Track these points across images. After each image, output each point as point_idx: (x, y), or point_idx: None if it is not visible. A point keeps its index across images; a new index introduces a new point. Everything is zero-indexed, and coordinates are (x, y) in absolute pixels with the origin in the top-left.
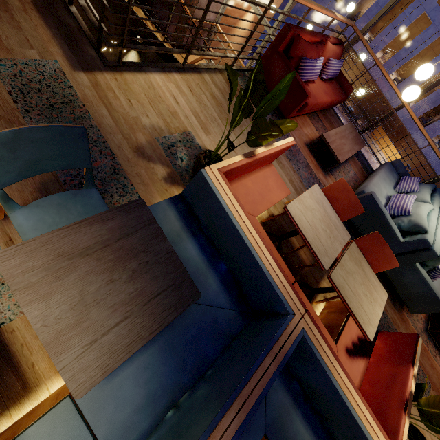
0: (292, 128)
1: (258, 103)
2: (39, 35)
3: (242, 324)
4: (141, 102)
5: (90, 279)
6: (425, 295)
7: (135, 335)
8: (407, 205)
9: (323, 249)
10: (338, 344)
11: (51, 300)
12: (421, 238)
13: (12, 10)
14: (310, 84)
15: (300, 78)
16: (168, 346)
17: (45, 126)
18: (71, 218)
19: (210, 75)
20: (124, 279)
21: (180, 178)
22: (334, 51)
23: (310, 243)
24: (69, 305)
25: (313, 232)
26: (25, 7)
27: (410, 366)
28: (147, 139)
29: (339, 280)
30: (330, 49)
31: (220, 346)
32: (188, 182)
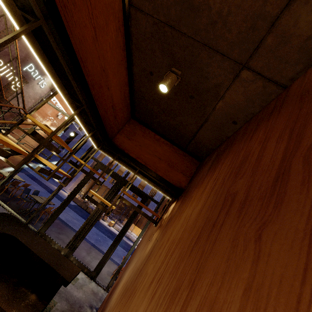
0: None
1: None
2: None
3: None
4: None
5: None
6: None
7: None
8: None
9: None
10: None
11: None
12: None
13: None
14: None
15: None
16: None
17: None
18: None
19: None
20: None
21: None
22: None
23: None
24: None
25: None
26: None
27: None
28: None
29: None
30: None
31: None
32: None
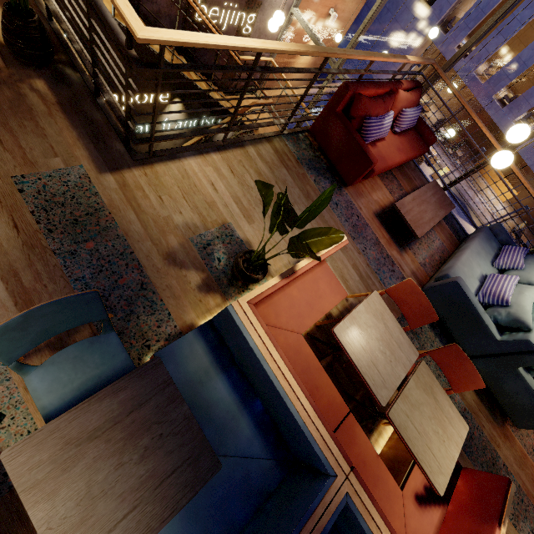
0: (338, 239)
1: (292, 226)
2: (64, 139)
3: (280, 477)
4: (173, 196)
5: (98, 466)
6: (533, 408)
7: (144, 527)
8: (505, 293)
9: (380, 379)
10: (405, 490)
11: (57, 497)
12: (523, 339)
13: (36, 117)
14: (378, 142)
15: (363, 141)
16: (190, 514)
17: (55, 300)
18: (88, 371)
19: (255, 148)
20: (134, 460)
21: (217, 283)
22: (408, 100)
23: (363, 373)
24: (75, 501)
25: (367, 358)
26: (50, 110)
27: (496, 526)
28: (179, 241)
29: (401, 417)
30: (402, 98)
31: (252, 507)
32: (226, 287)
